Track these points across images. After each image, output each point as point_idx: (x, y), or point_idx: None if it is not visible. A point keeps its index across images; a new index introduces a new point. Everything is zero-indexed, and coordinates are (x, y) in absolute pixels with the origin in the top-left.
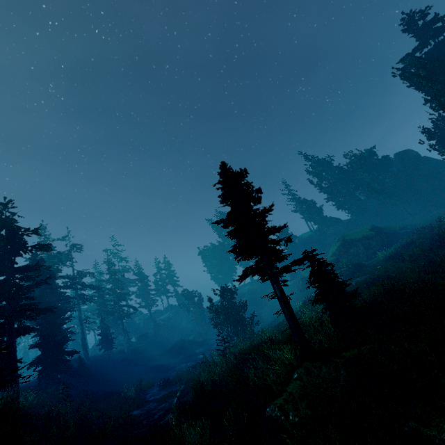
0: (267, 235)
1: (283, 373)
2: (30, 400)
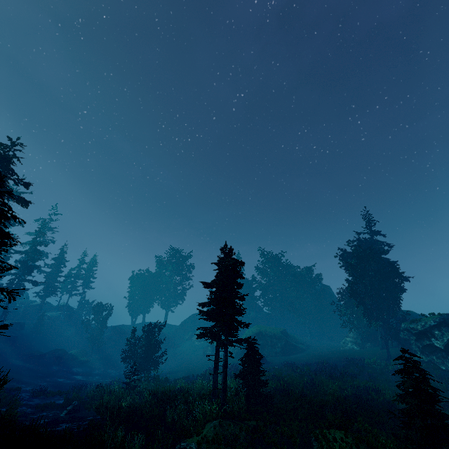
0: (236, 315)
1: (201, 420)
2: None
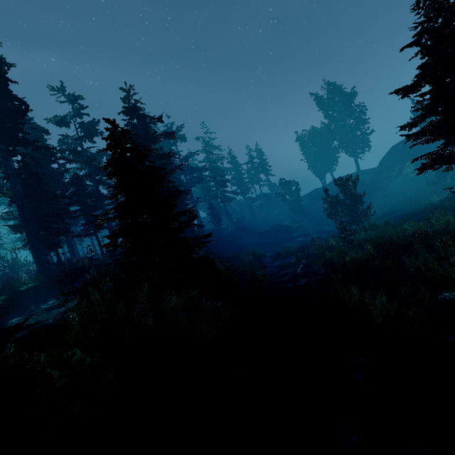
0: None
1: None
2: None
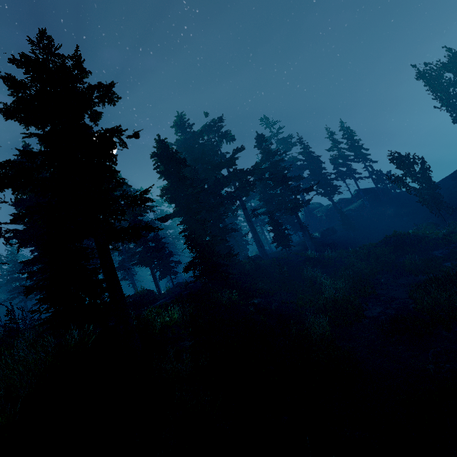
0: None
1: None
2: (176, 318)
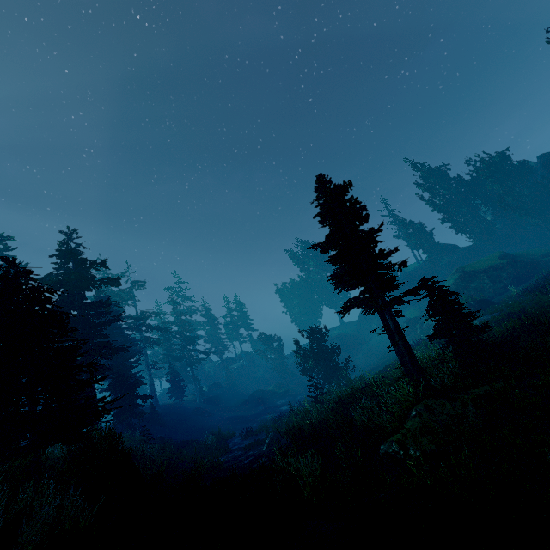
0: (377, 259)
1: (398, 412)
2: None
